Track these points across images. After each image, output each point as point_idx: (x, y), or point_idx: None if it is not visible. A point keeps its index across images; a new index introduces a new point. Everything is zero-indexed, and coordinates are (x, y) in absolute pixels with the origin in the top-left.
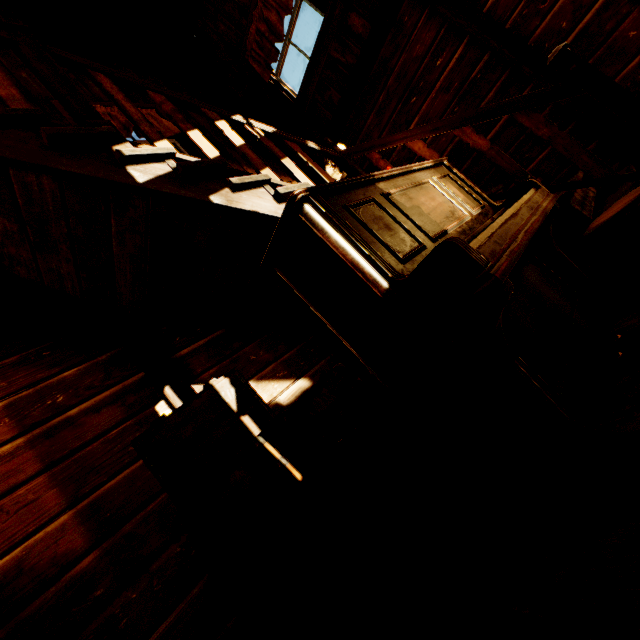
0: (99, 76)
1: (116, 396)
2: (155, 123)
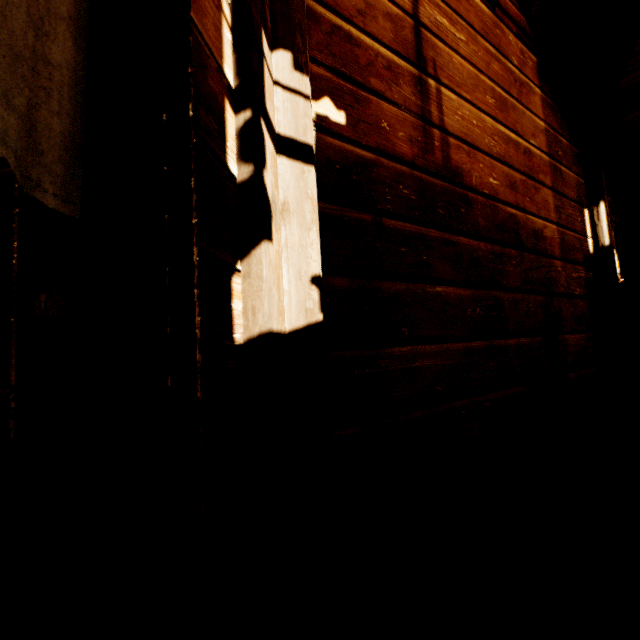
0: None
1: (574, 181)
2: None
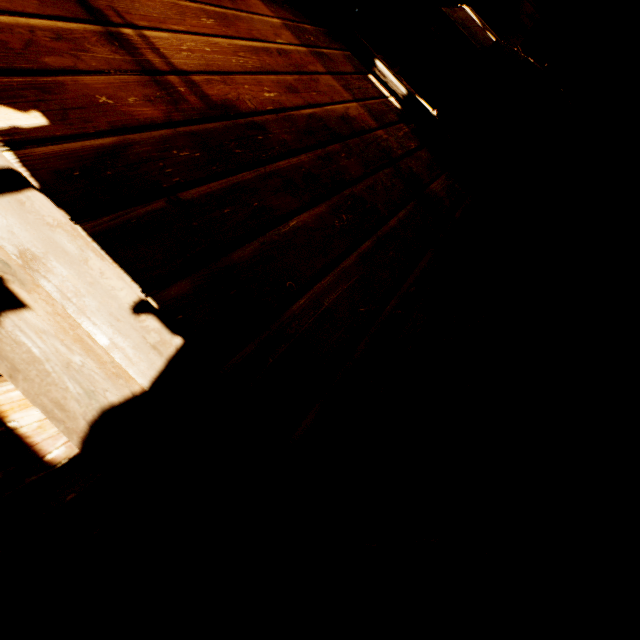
0: None
1: (343, 57)
2: None
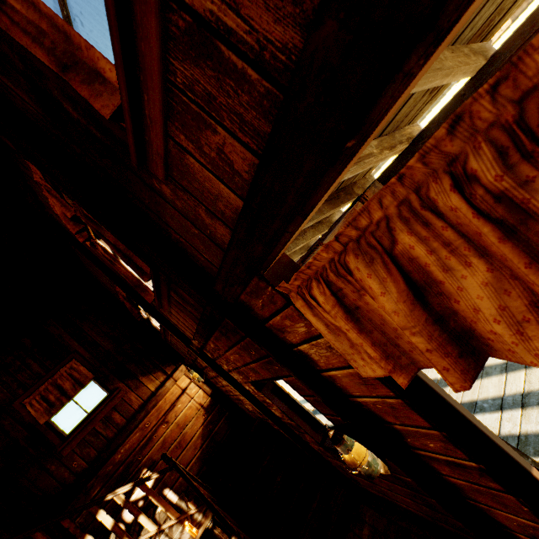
0: (37, 535)
1: None
2: (77, 374)
